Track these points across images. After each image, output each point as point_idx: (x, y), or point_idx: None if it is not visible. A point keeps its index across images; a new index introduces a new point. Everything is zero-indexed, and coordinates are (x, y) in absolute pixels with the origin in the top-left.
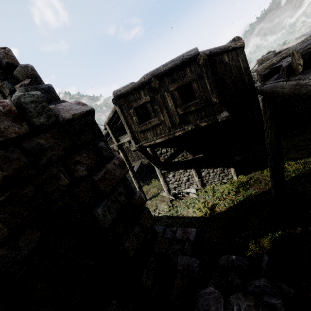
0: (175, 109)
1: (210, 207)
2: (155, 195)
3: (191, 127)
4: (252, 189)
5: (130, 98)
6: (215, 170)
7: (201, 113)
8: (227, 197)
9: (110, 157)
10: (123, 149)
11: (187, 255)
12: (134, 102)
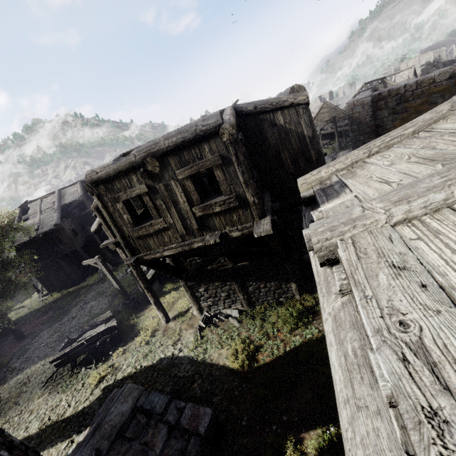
0: (190, 207)
1: (252, 350)
2: (182, 313)
3: (214, 239)
4: (317, 323)
5: (115, 186)
6: (268, 284)
7: (232, 216)
8: (279, 334)
9: None
10: None
11: None
12: (122, 191)
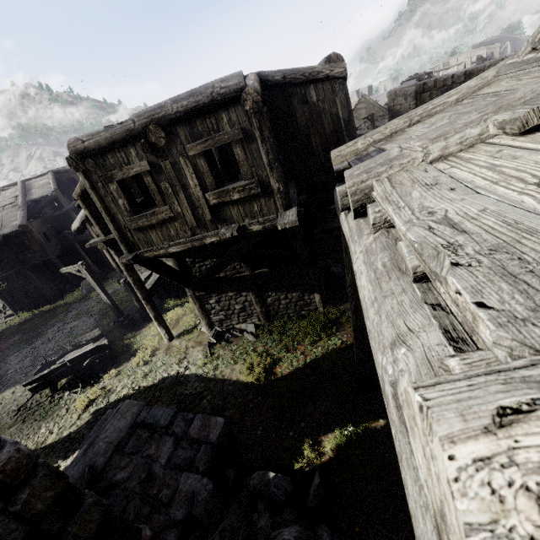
0: (203, 192)
1: (269, 364)
2: (188, 330)
3: (230, 232)
4: (341, 335)
5: (108, 161)
6: (289, 295)
7: (252, 206)
8: (299, 347)
9: None
10: (119, 248)
11: (197, 472)
12: (117, 169)
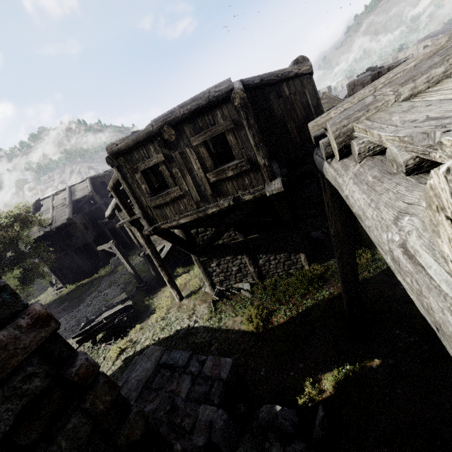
0: (204, 173)
1: (266, 315)
2: (194, 291)
3: (227, 202)
4: (327, 287)
5: (134, 157)
6: (278, 256)
7: (243, 180)
8: (290, 299)
9: (10, 315)
10: (140, 226)
11: (213, 404)
12: (141, 162)
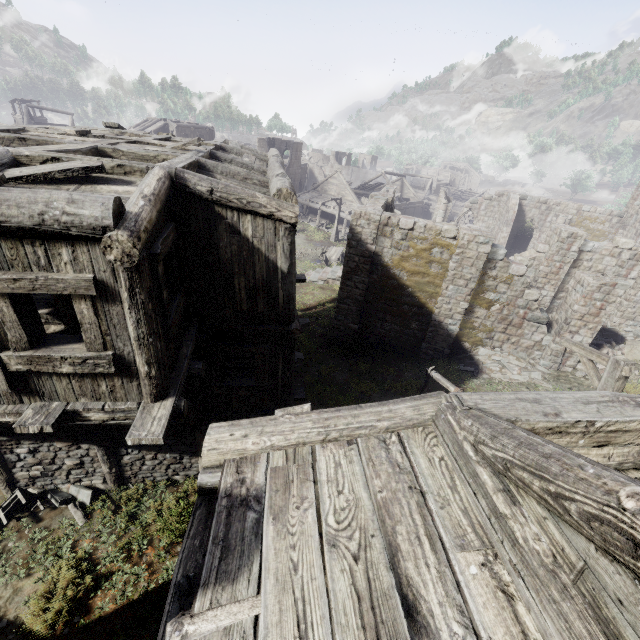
0: None
1: (88, 585)
2: None
3: (38, 426)
4: None
5: None
6: (160, 456)
7: (97, 384)
8: (149, 551)
9: None
10: None
11: None
12: None
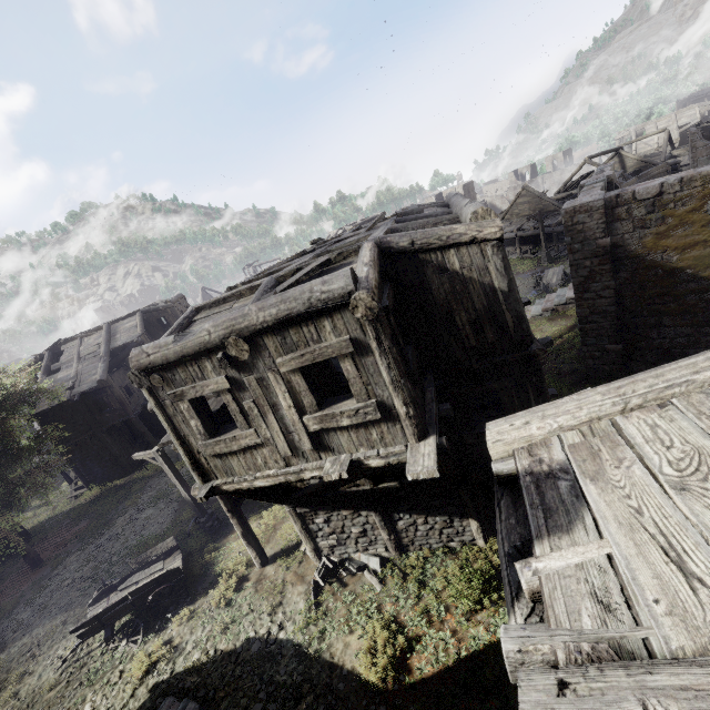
0: (300, 414)
1: (402, 646)
2: (287, 550)
3: (337, 473)
4: None
5: (178, 375)
6: (430, 519)
7: (369, 433)
8: (448, 617)
9: None
10: None
11: None
12: (189, 384)
